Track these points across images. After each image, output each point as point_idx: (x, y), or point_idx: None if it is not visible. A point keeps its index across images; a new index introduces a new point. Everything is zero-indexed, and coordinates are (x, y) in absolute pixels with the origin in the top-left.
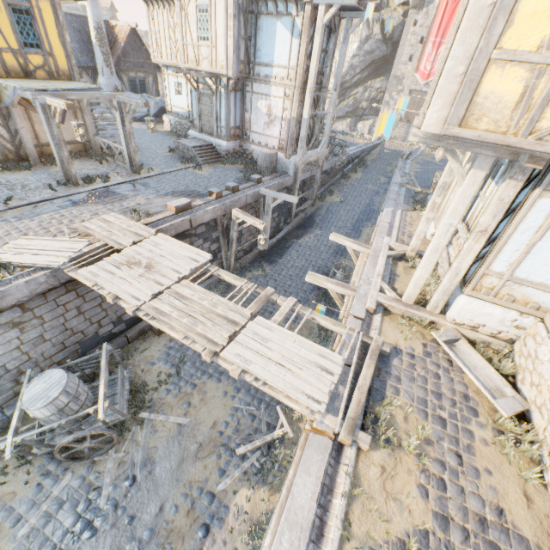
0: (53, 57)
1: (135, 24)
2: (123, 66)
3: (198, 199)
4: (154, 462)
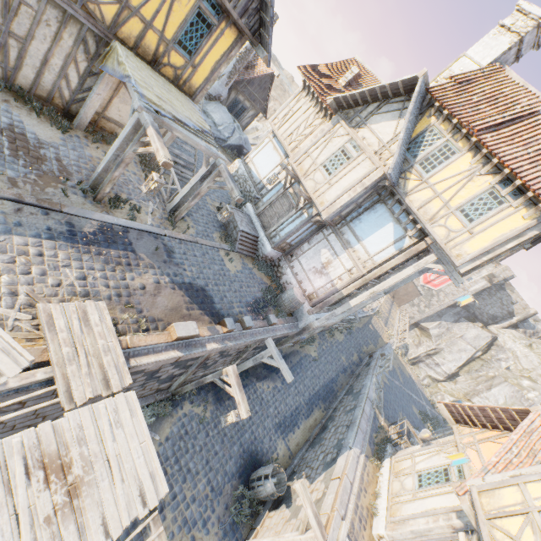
0: (195, 70)
1: (278, 73)
2: (240, 87)
3: (206, 318)
4: None
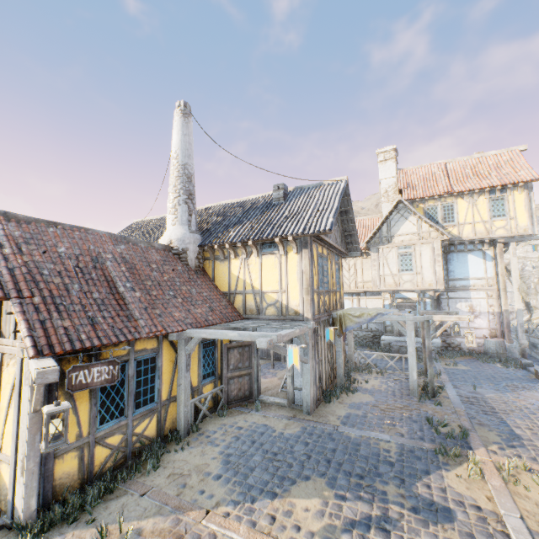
0: (340, 292)
1: None
2: None
3: None
4: None
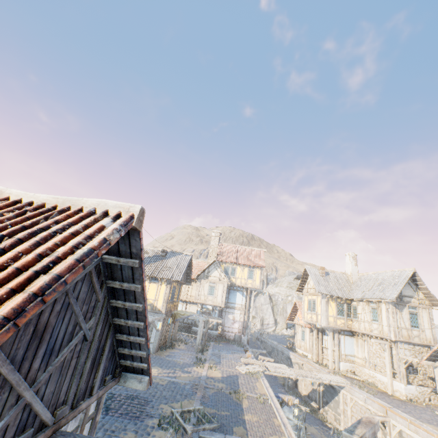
0: (178, 301)
1: None
2: None
3: (243, 353)
4: None
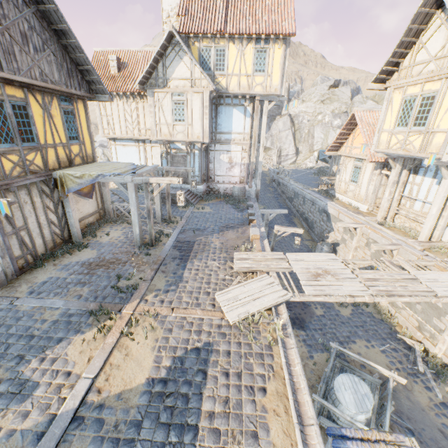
0: (84, 144)
1: None
2: None
3: (244, 227)
4: (401, 411)
